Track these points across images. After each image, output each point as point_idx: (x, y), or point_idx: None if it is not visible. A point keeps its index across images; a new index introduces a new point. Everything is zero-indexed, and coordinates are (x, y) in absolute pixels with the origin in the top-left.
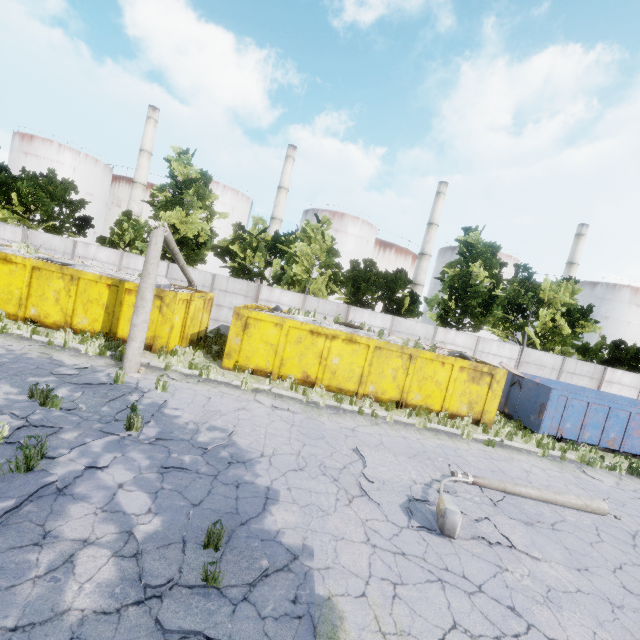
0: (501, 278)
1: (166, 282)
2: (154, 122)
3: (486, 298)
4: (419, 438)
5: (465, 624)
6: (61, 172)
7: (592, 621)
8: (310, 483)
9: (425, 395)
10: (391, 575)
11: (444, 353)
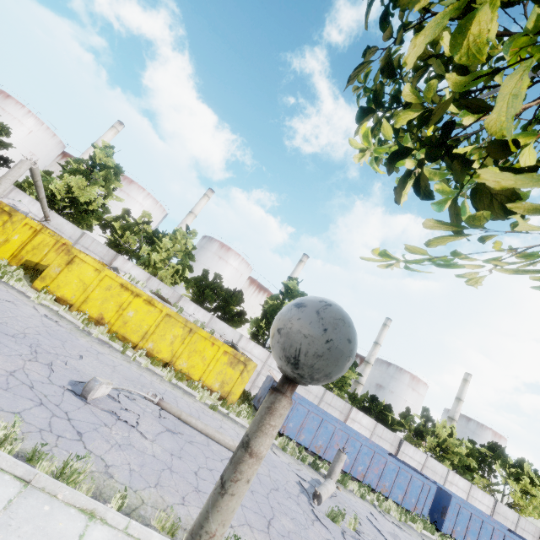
0: None
1: (26, 210)
2: (116, 131)
3: None
4: (155, 381)
5: (26, 417)
6: (17, 128)
7: (137, 462)
8: (9, 342)
9: (191, 364)
10: (2, 384)
11: (220, 339)
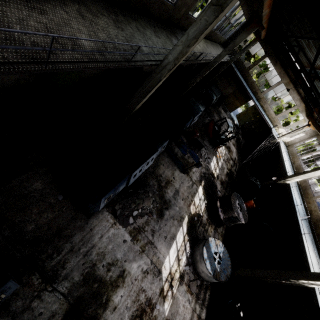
0: None
1: None
2: None
3: None
4: None
5: None
6: None
7: None
8: None
9: None
10: None
11: None
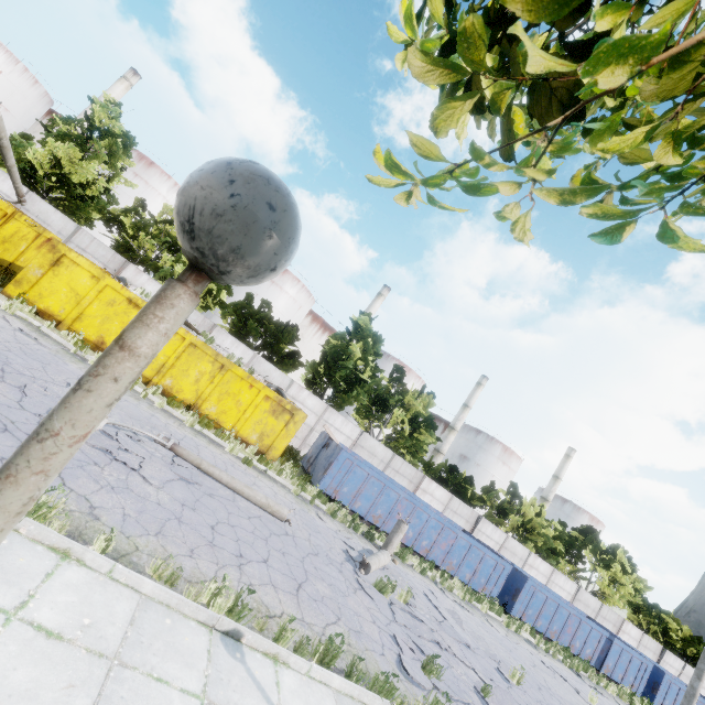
0: (369, 363)
1: None
2: (129, 85)
3: (351, 376)
4: (171, 424)
5: None
6: None
7: (135, 508)
8: None
9: (221, 410)
10: None
11: (262, 381)
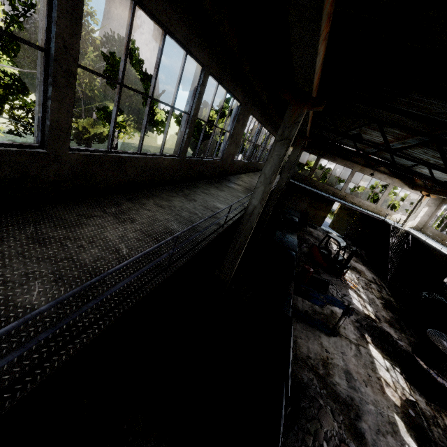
0: None
1: None
2: None
3: None
4: None
5: None
6: None
7: None
8: None
9: None
10: None
11: None
